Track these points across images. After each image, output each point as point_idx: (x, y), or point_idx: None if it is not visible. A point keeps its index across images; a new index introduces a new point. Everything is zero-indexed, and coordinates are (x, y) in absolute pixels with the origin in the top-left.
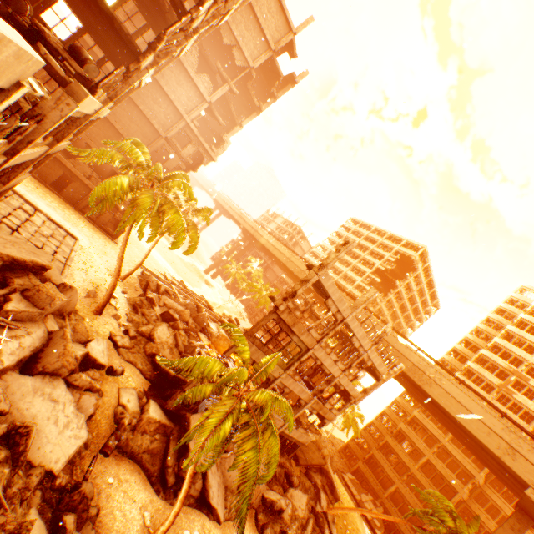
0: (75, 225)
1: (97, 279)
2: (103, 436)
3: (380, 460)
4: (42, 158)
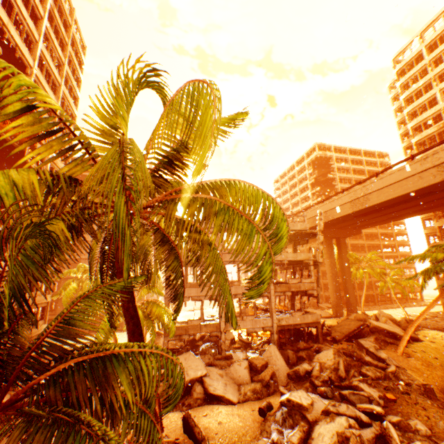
0: None
1: None
2: None
3: None
4: (44, 312)
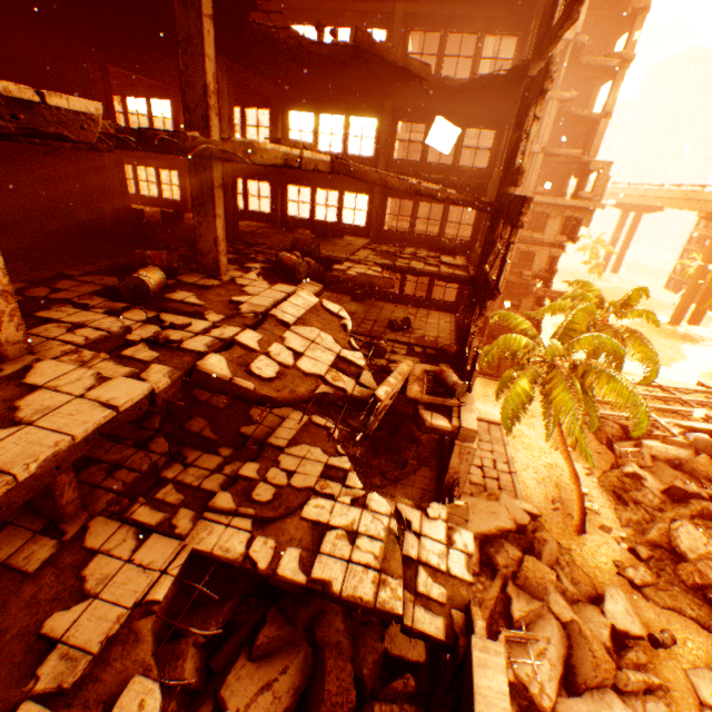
0: (484, 398)
1: (547, 471)
2: None
3: None
4: None
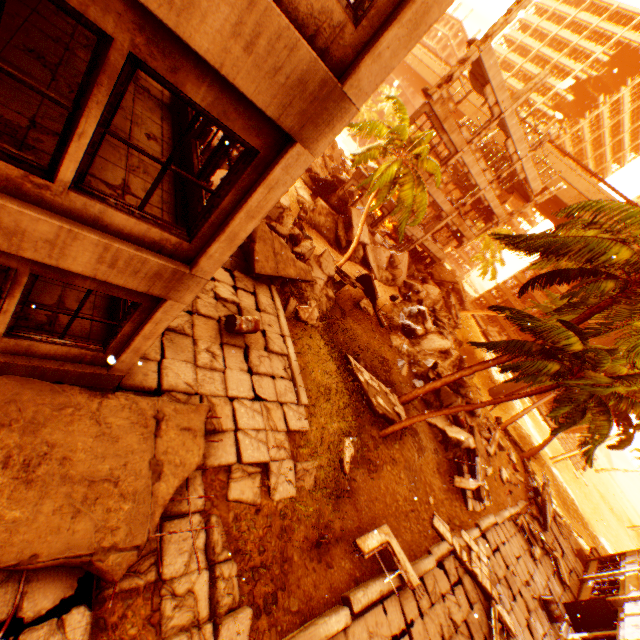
0: None
1: None
2: (294, 212)
3: (514, 304)
4: None
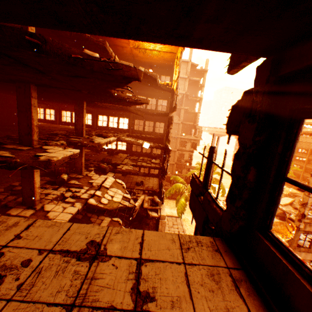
0: (174, 208)
1: None
2: None
3: None
4: None
